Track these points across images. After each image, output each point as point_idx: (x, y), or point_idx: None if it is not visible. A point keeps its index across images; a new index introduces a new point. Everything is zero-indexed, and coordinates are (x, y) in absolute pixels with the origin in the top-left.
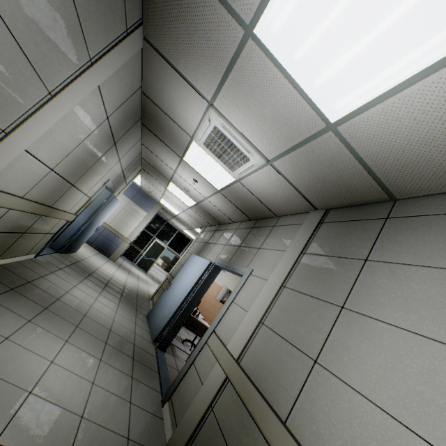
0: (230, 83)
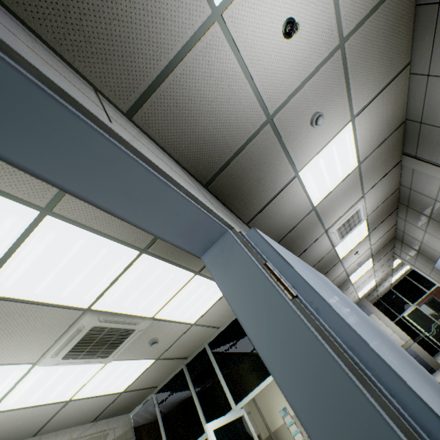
0: (323, 219)
